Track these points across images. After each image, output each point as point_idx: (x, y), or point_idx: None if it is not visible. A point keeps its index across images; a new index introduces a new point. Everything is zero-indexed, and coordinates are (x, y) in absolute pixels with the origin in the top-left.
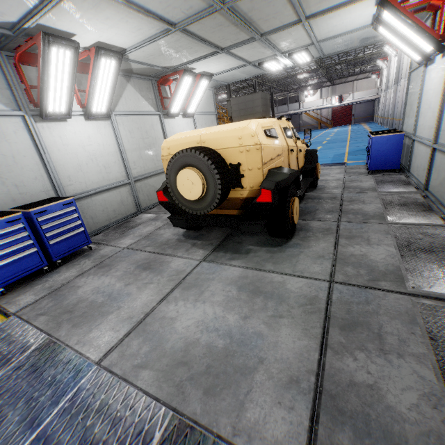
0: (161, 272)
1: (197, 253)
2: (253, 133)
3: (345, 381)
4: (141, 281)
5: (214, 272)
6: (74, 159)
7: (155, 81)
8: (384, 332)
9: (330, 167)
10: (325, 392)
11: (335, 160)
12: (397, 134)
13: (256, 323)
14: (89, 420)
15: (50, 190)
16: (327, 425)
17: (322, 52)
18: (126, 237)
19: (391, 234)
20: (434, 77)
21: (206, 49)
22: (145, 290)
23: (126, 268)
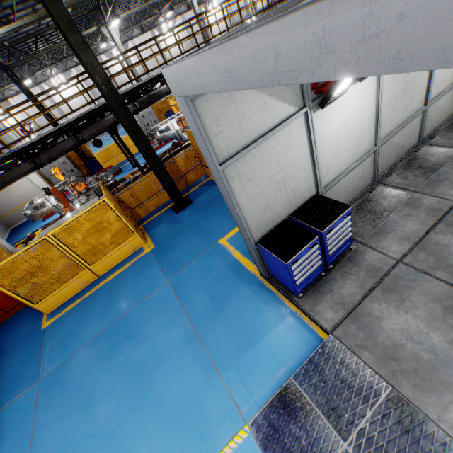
0: None
1: None
2: None
3: None
4: None
5: None
6: (334, 143)
7: None
8: None
9: None
10: None
11: None
12: None
13: None
14: None
15: (312, 185)
16: None
17: None
18: (385, 236)
19: None
20: None
21: None
22: None
23: (426, 305)
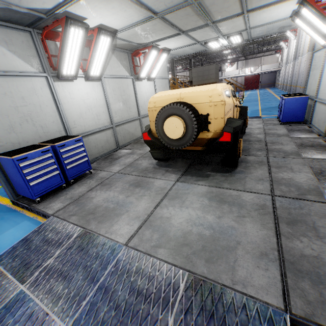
0: (149, 189)
1: (171, 176)
2: (220, 93)
3: (297, 254)
4: (137, 194)
5: (188, 189)
6: (77, 109)
7: (130, 53)
8: (316, 226)
9: (251, 119)
10: (286, 260)
11: (252, 114)
12: (303, 96)
13: (228, 221)
14: (132, 278)
15: (62, 130)
16: (292, 279)
17: (250, 36)
18: (114, 165)
19: (306, 165)
20: None
21: (172, 31)
22: (142, 200)
23: (122, 185)
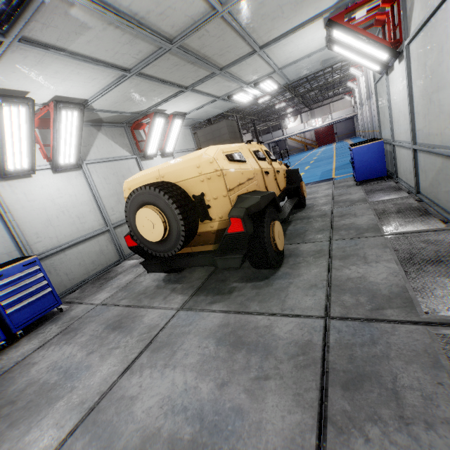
0: (131, 331)
1: (175, 300)
2: (211, 159)
3: None
4: (106, 347)
5: (191, 323)
6: (42, 214)
7: (128, 126)
8: (400, 387)
9: (318, 185)
10: None
11: (323, 177)
12: (376, 142)
13: (235, 392)
14: None
15: (14, 250)
16: None
17: (287, 78)
18: (102, 291)
19: (389, 247)
20: (397, 82)
21: (170, 90)
22: (108, 359)
23: (93, 330)
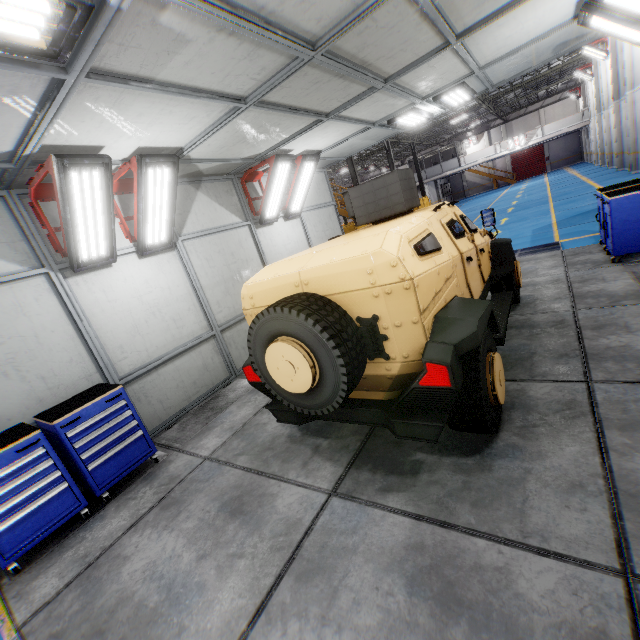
0: (260, 525)
1: (323, 472)
2: (393, 260)
3: None
4: (224, 550)
5: (355, 530)
6: (126, 319)
7: (237, 178)
8: None
9: (534, 257)
10: None
11: (537, 239)
12: None
13: None
14: None
15: (94, 373)
16: None
17: (489, 82)
18: (210, 432)
19: None
20: None
21: (302, 121)
22: (230, 578)
23: (203, 509)
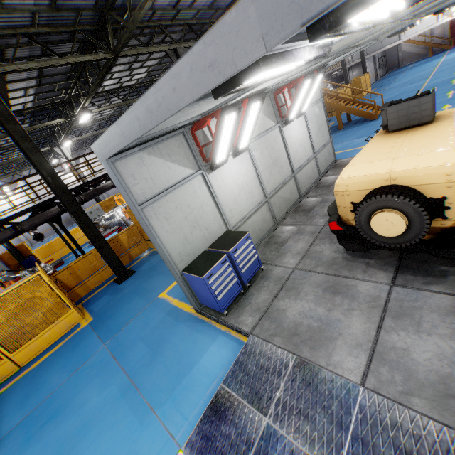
0: (355, 298)
1: (379, 275)
2: None
3: None
4: (341, 307)
5: (417, 300)
6: (231, 195)
7: (271, 93)
8: None
9: None
10: None
11: None
12: None
13: None
14: (390, 431)
15: (222, 225)
16: None
17: None
18: (285, 256)
19: None
20: None
21: None
22: (353, 317)
23: (313, 291)
